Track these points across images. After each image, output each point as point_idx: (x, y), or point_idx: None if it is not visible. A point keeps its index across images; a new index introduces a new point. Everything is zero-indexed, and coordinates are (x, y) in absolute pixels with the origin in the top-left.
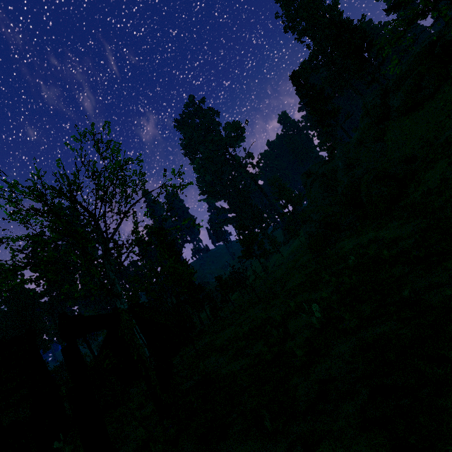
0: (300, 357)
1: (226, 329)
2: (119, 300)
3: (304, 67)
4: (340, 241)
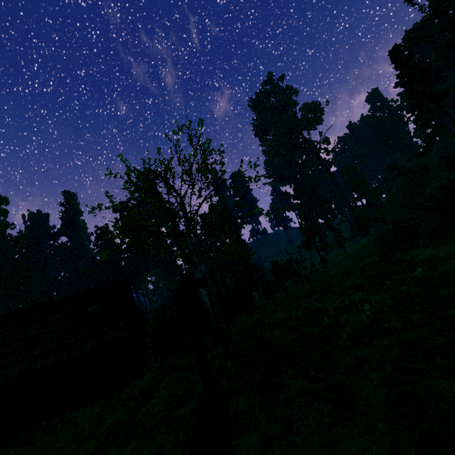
0: (345, 340)
1: (277, 311)
2: (195, 269)
3: (411, 36)
4: (416, 248)
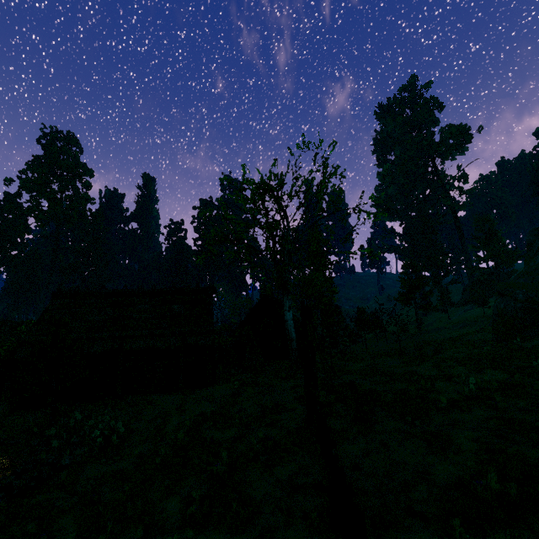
0: (443, 403)
1: (355, 362)
2: (287, 296)
3: None
4: None
